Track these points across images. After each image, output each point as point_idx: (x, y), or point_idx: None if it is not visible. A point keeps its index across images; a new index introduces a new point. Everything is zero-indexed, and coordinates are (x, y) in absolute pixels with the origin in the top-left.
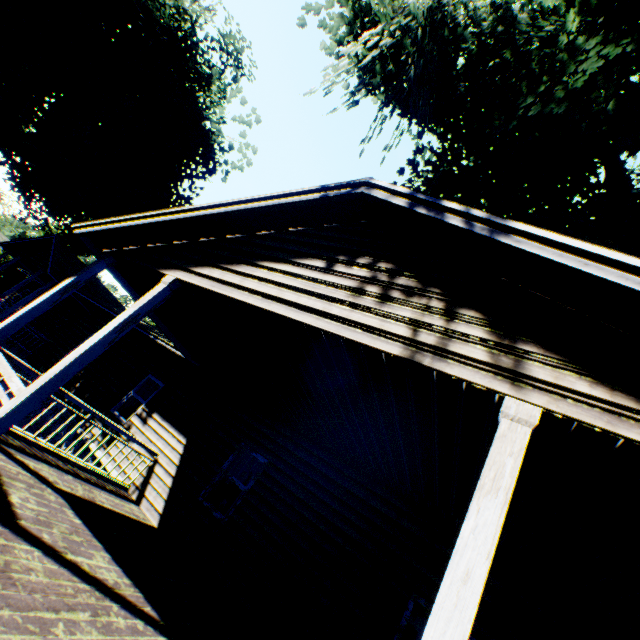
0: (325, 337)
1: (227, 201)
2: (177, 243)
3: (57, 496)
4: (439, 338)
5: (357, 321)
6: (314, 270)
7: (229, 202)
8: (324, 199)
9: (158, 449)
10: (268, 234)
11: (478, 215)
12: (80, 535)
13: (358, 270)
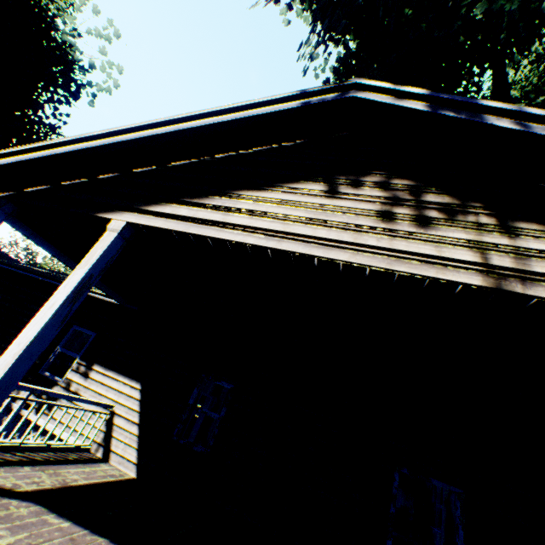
0: (369, 274)
1: (174, 117)
2: (104, 177)
3: (27, 505)
4: (516, 259)
5: (406, 251)
6: (315, 195)
7: (177, 118)
8: (306, 108)
9: (111, 401)
10: (229, 157)
11: (536, 113)
12: (78, 543)
13: (370, 190)
